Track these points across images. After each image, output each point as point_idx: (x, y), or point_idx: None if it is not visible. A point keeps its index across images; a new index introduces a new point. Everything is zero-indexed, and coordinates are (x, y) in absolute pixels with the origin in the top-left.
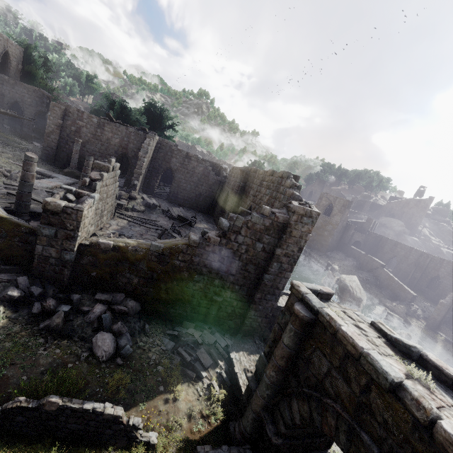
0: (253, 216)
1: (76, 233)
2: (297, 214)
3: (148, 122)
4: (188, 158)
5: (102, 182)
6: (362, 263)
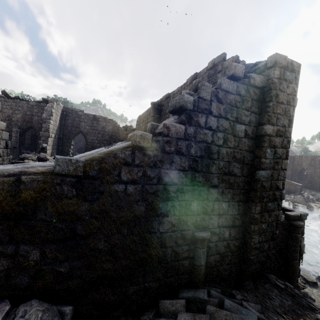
0: (223, 80)
1: None
2: (279, 67)
3: None
4: (96, 120)
5: None
6: None
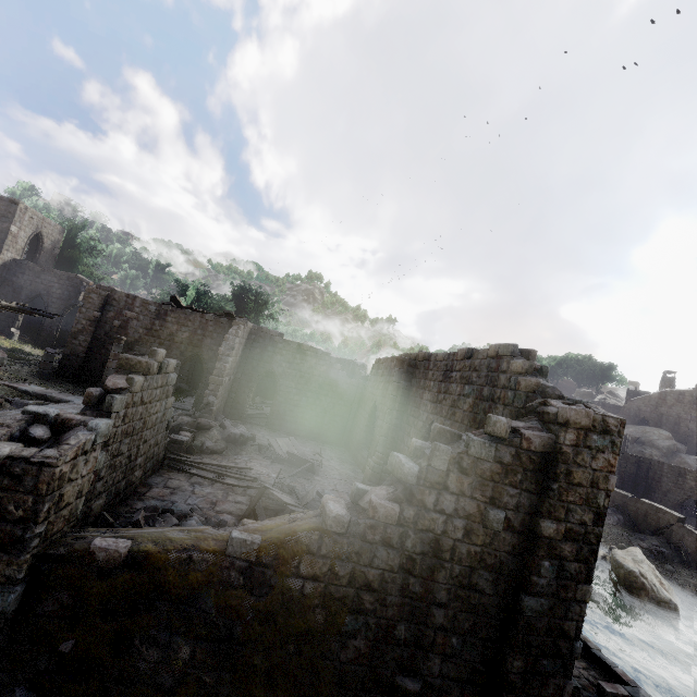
0: (472, 442)
1: (28, 528)
2: (575, 428)
3: (237, 311)
4: (301, 352)
5: (131, 395)
6: (636, 517)
